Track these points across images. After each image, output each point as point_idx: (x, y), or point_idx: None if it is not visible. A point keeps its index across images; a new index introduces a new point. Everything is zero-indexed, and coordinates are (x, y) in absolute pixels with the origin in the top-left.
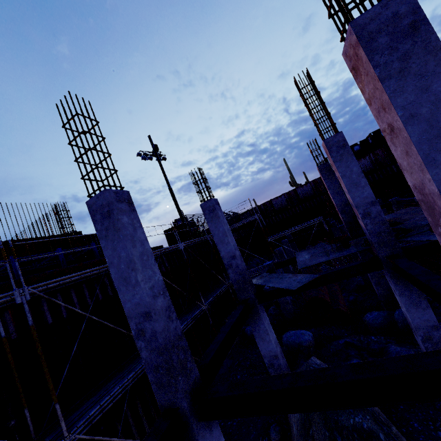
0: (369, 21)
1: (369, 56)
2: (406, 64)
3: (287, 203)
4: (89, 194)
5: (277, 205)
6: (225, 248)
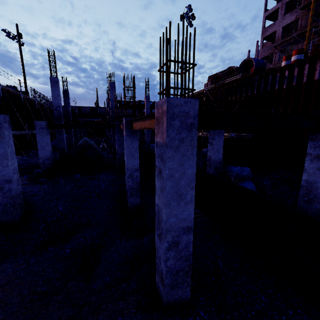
0: (111, 83)
1: (110, 87)
2: (112, 91)
3: (90, 112)
4: (51, 75)
5: (83, 111)
6: (67, 108)
